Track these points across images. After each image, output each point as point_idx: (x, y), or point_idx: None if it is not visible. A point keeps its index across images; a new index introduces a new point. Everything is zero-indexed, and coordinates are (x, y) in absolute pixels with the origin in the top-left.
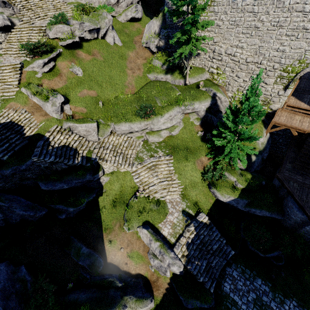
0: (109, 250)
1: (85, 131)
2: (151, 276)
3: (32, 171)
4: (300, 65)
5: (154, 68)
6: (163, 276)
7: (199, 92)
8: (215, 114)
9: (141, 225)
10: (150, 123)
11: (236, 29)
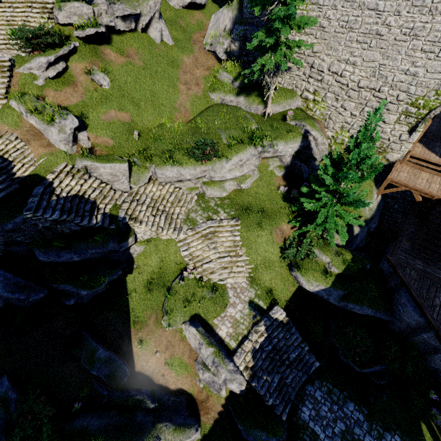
0: (138, 353)
1: (111, 175)
2: (199, 393)
3: (24, 232)
4: (436, 97)
5: (221, 84)
6: (216, 395)
7: (285, 127)
8: (307, 162)
9: (188, 320)
10: (210, 169)
11: (348, 34)
